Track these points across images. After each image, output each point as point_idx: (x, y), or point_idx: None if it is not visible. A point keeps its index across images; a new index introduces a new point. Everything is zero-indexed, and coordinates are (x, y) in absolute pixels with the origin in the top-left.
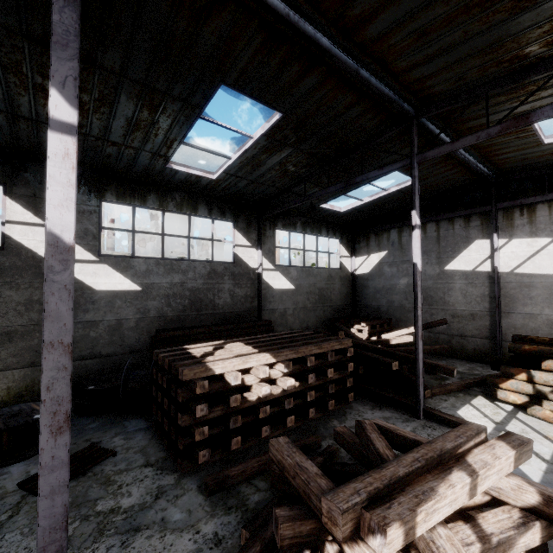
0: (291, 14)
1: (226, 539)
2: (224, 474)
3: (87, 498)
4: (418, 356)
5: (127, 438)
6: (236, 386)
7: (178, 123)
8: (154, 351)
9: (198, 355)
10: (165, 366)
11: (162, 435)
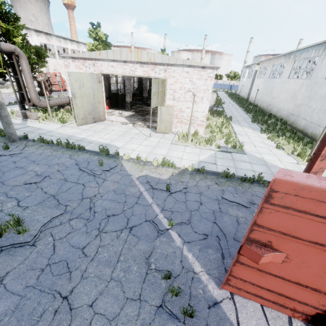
0: None
1: None
2: None
3: None
4: None
5: None
6: None
7: None
8: None
9: None
10: None
11: None
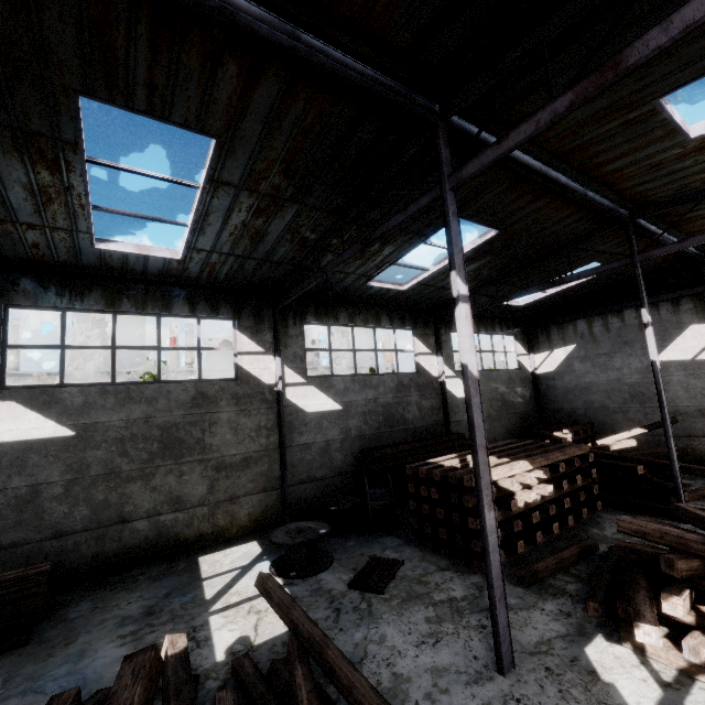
0: (542, 167)
1: (573, 613)
2: (532, 569)
3: (418, 592)
4: (673, 456)
5: (397, 551)
6: (506, 493)
7: (400, 249)
8: (407, 466)
9: (458, 466)
10: (434, 478)
11: (433, 546)
